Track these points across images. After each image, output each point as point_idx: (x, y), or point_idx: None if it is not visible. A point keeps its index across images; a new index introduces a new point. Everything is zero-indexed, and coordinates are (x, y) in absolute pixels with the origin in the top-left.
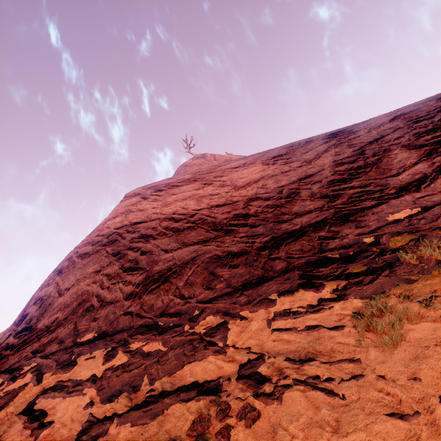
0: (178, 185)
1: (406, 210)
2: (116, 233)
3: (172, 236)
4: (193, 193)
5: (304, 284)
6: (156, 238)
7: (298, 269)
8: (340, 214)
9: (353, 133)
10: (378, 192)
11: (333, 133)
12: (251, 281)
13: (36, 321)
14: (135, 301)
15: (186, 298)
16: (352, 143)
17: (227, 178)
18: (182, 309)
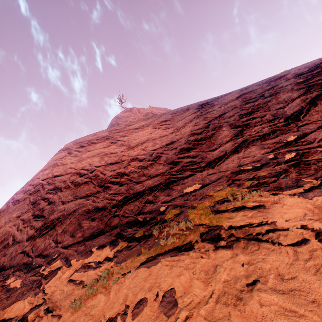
0: (95, 142)
1: (196, 185)
2: (41, 184)
3: (73, 189)
4: (101, 150)
5: (113, 241)
6: (62, 190)
7: (120, 227)
8: (169, 181)
9: (212, 106)
10: (197, 164)
11: (203, 104)
12: (94, 233)
13: None
14: (31, 242)
15: (57, 243)
16: (207, 116)
17: (127, 138)
18: (51, 251)
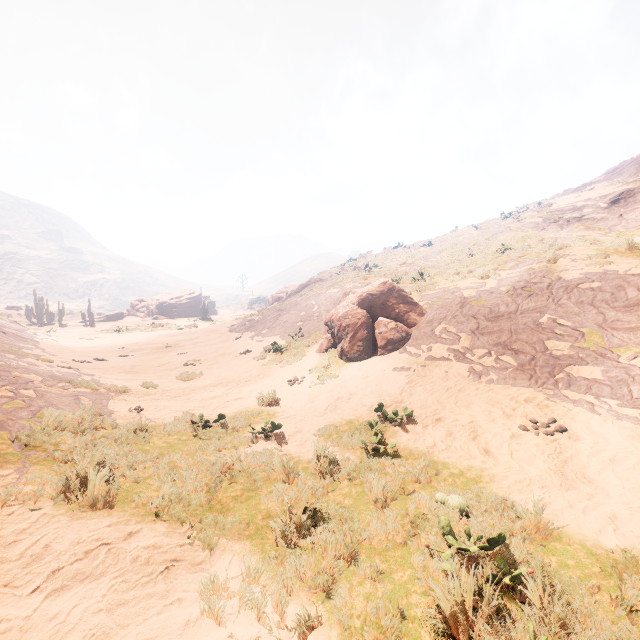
0: None
1: None
2: None
3: None
4: None
5: None
6: None
7: None
8: None
9: None
10: None
11: None
12: None
13: None
14: None
15: None
16: None
17: None
18: None
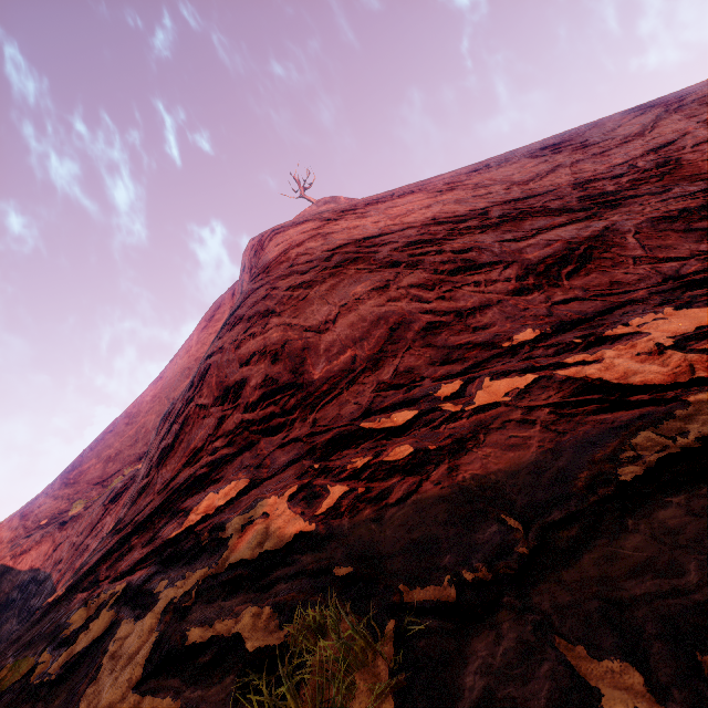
0: (380, 201)
1: None
2: (339, 253)
3: (486, 231)
4: (432, 200)
5: None
6: (454, 238)
7: None
8: None
9: (688, 95)
10: None
11: (636, 107)
12: None
13: (296, 375)
14: (551, 291)
15: (690, 258)
16: None
17: (477, 180)
18: None
